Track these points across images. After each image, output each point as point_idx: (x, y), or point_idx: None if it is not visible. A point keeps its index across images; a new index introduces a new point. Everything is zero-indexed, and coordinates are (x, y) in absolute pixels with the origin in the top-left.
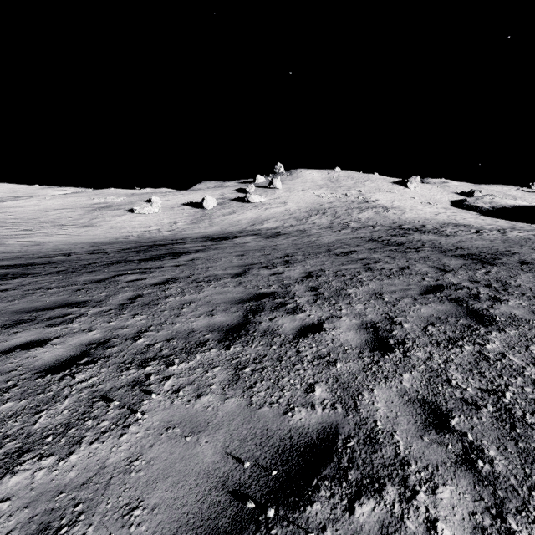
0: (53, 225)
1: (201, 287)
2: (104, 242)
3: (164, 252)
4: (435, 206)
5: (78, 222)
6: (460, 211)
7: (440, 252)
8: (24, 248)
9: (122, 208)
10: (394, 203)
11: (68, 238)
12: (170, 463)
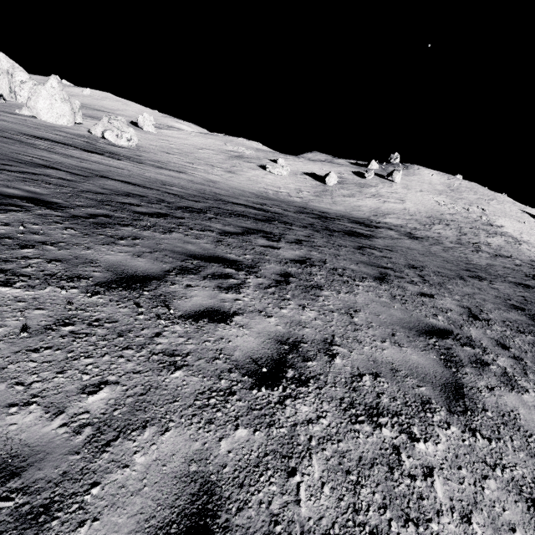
0: (206, 163)
1: (452, 282)
2: (260, 195)
3: (345, 228)
4: None
5: (223, 166)
6: None
7: None
8: (213, 184)
9: (253, 162)
10: (523, 236)
11: (224, 181)
12: None
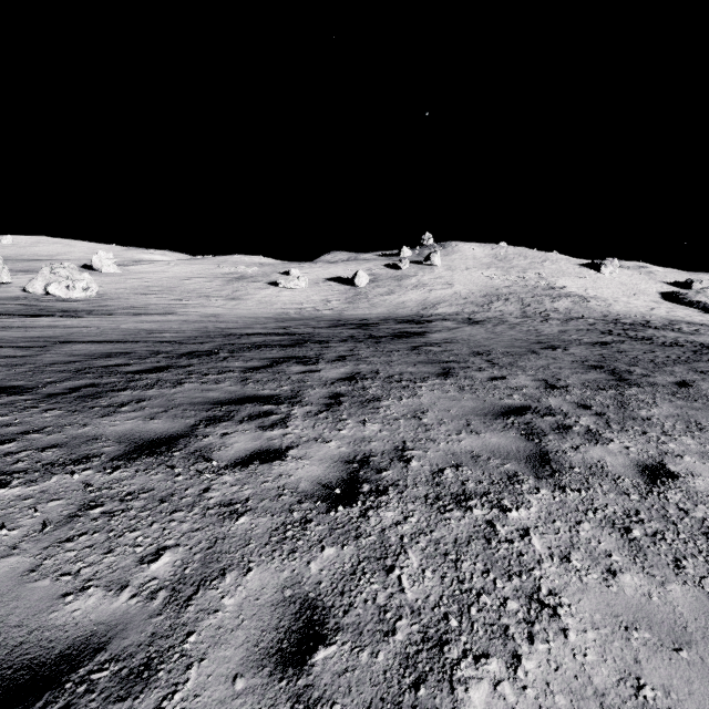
0: (199, 295)
1: (524, 358)
2: (279, 318)
3: (393, 331)
4: (642, 299)
5: (223, 294)
6: (676, 307)
7: (708, 348)
8: (215, 319)
9: (260, 280)
10: (589, 292)
11: (228, 311)
12: (706, 415)
